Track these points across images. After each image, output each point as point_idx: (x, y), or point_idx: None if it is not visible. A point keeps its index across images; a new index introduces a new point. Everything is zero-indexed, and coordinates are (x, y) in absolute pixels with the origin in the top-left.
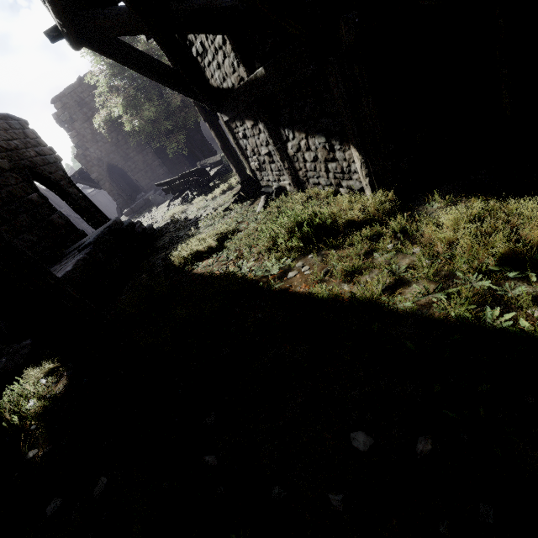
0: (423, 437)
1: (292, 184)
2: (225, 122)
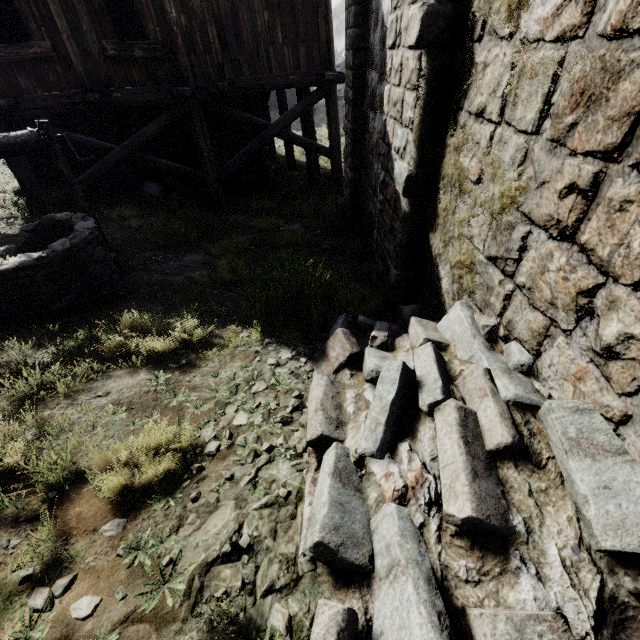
0: None
1: None
2: None
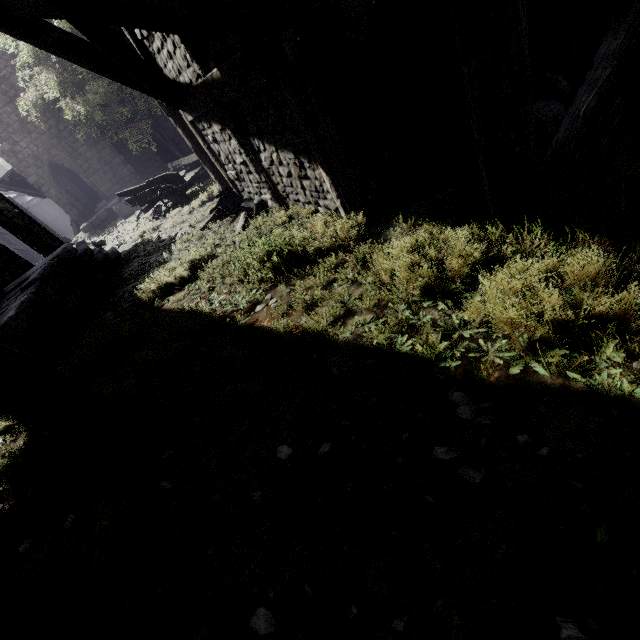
0: (326, 443)
1: (273, 199)
2: (190, 121)
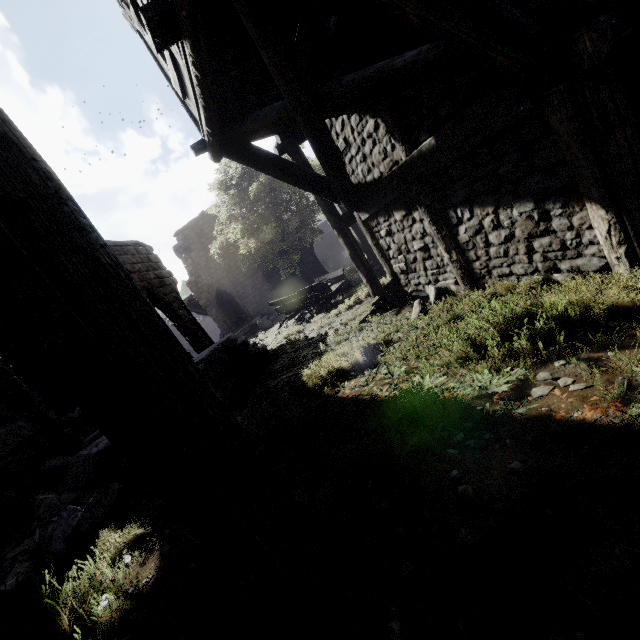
0: None
1: (462, 281)
2: (363, 221)
